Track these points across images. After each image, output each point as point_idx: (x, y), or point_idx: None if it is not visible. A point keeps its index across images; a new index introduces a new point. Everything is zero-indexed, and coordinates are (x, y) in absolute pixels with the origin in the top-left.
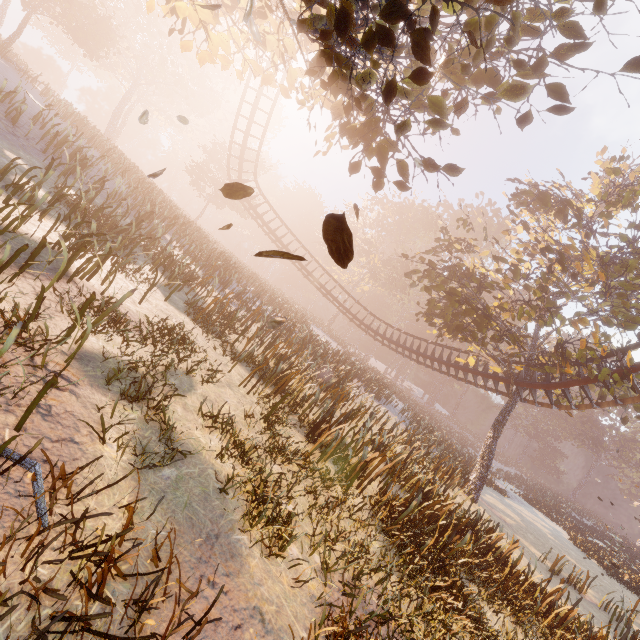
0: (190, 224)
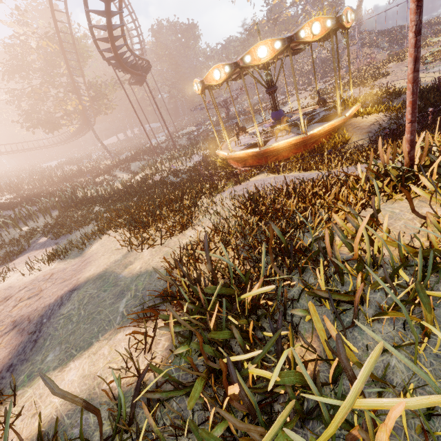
0: None
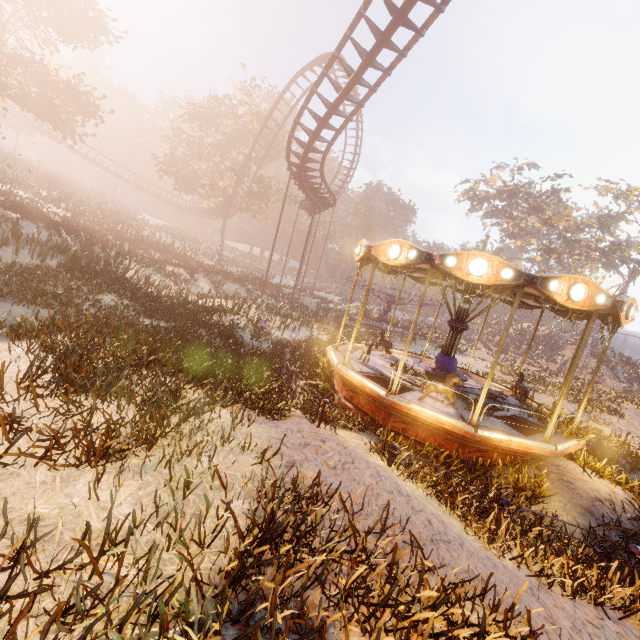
0: (15, 159)
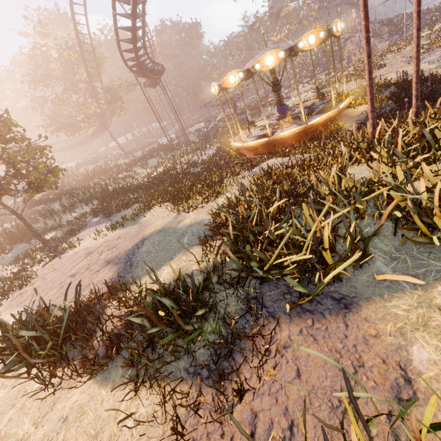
0: None
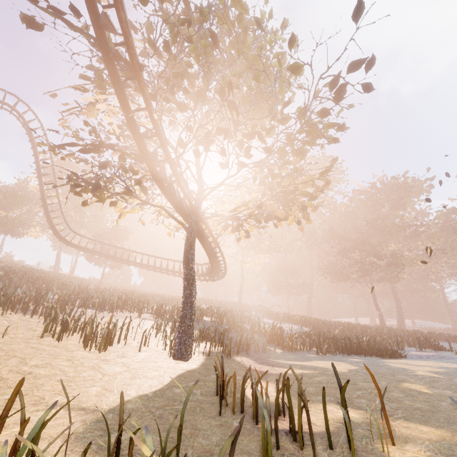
0: None
